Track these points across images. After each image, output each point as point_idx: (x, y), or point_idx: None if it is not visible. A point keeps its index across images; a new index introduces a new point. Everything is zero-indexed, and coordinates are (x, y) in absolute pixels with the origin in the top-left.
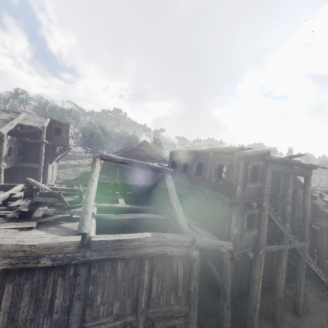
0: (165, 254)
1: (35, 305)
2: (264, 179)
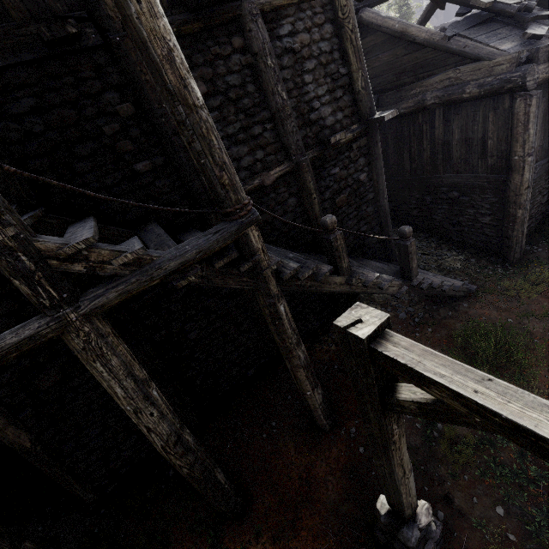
0: None
1: None
2: None
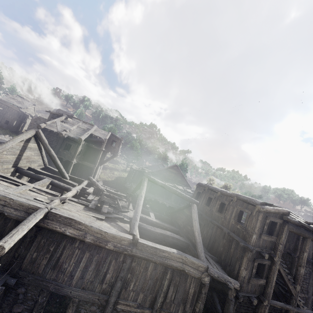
0: (183, 271)
1: (96, 272)
2: (280, 236)
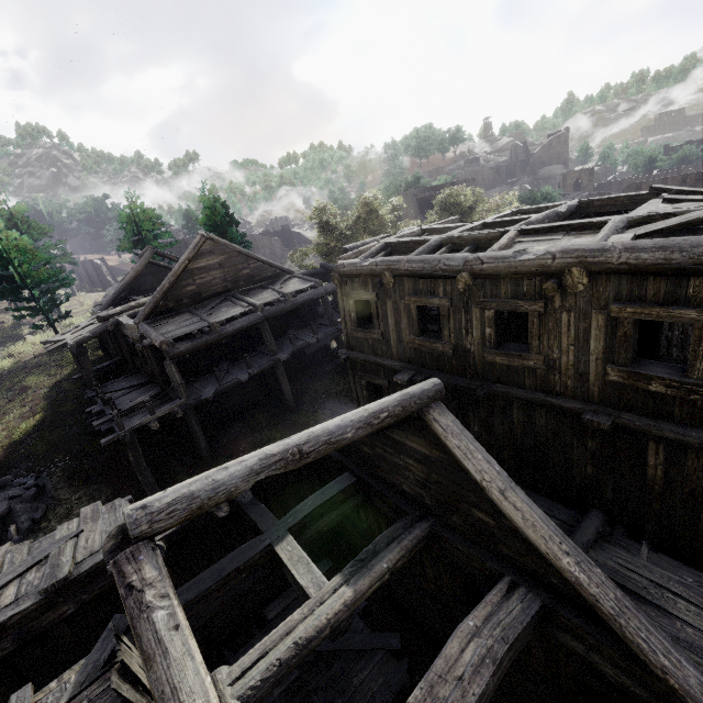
0: None
1: None
2: None
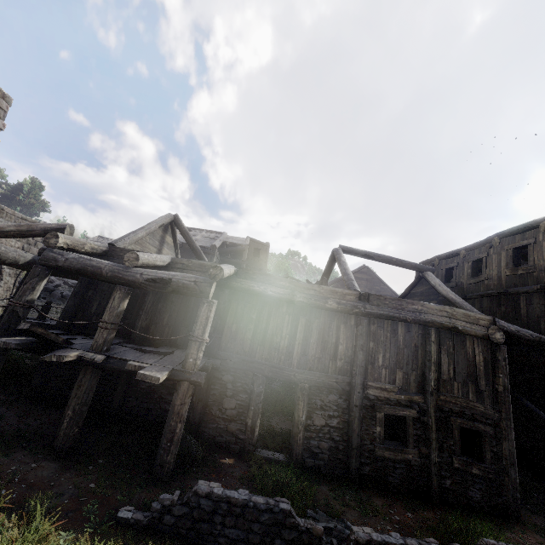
0: (454, 328)
1: (322, 345)
2: None
